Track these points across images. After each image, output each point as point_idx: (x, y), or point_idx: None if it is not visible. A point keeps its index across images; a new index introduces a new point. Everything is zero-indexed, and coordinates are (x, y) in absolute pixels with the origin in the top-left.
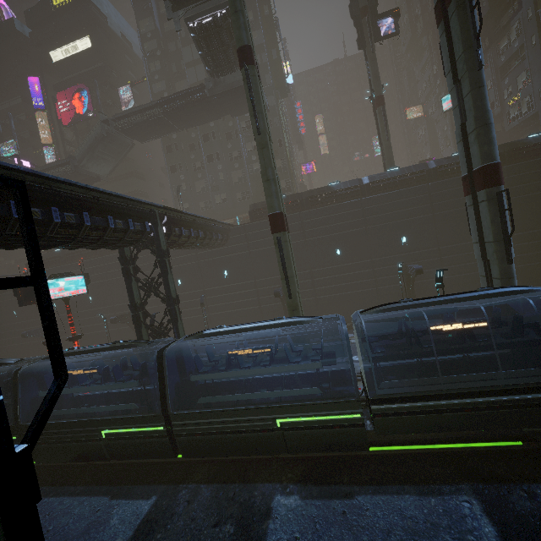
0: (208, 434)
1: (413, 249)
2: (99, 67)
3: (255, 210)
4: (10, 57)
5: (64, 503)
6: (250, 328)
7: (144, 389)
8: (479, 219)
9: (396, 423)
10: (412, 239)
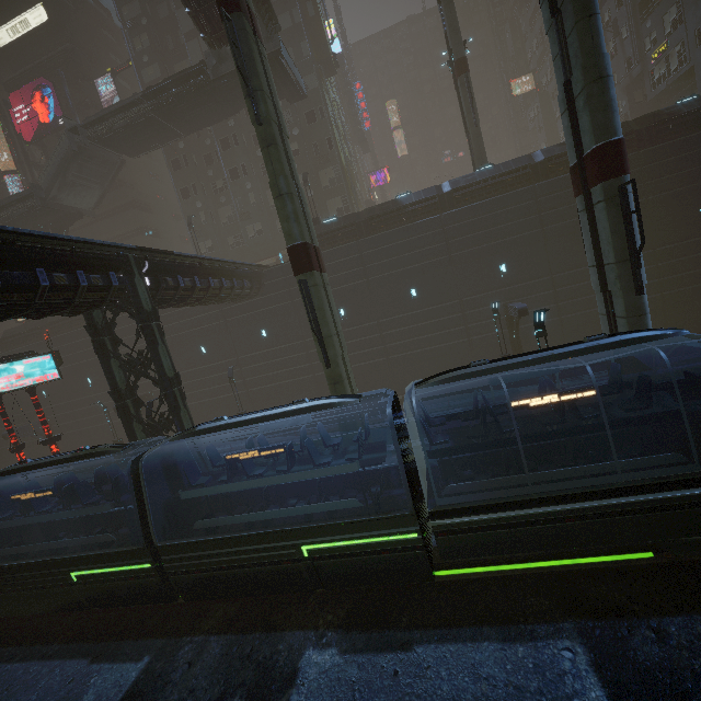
0: (212, 571)
1: (517, 281)
2: (63, 50)
3: None
4: None
5: (30, 671)
6: (259, 418)
7: (127, 511)
8: (595, 230)
9: (468, 543)
10: (515, 267)
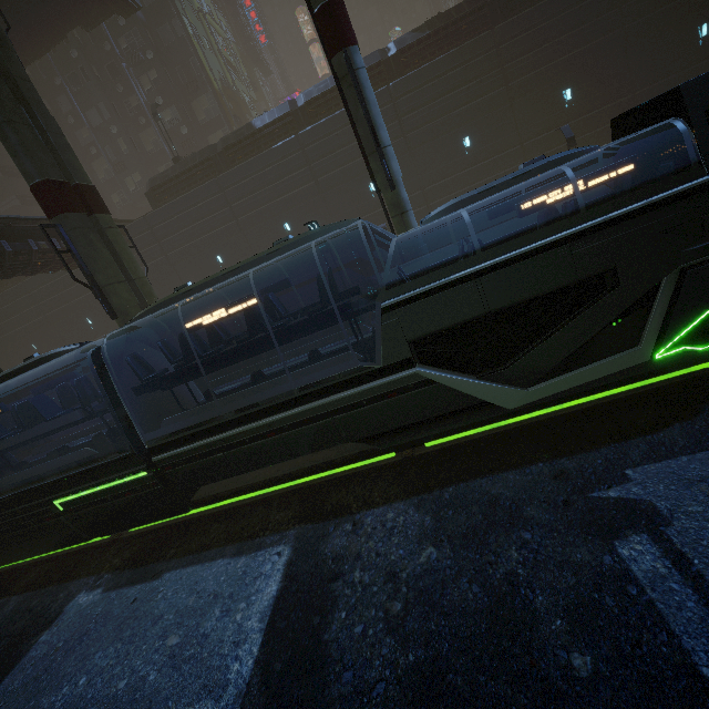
0: None
1: None
2: None
3: (154, 188)
4: None
5: None
6: None
7: None
8: (353, 122)
9: (194, 473)
10: None
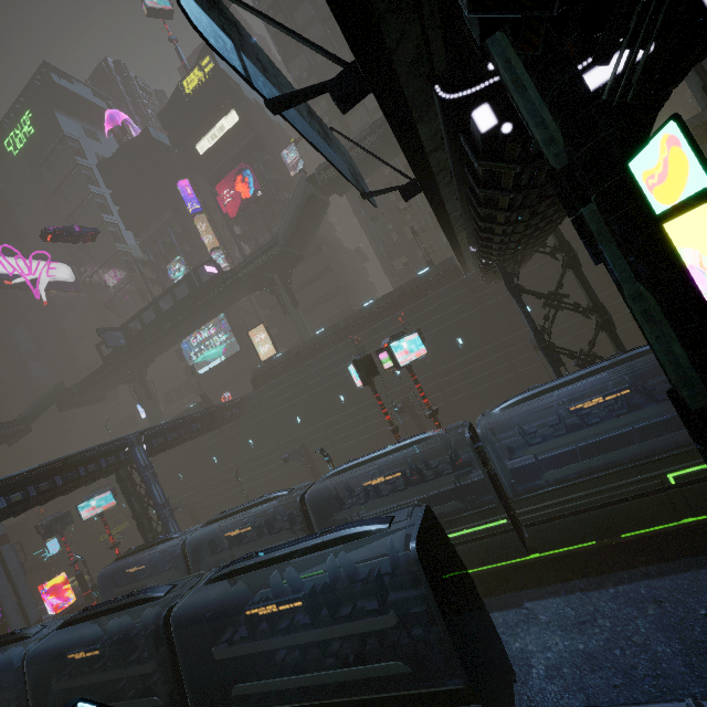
0: None
1: None
2: (253, 138)
3: None
4: (152, 170)
5: (659, 586)
6: None
7: None
8: None
9: None
10: None
